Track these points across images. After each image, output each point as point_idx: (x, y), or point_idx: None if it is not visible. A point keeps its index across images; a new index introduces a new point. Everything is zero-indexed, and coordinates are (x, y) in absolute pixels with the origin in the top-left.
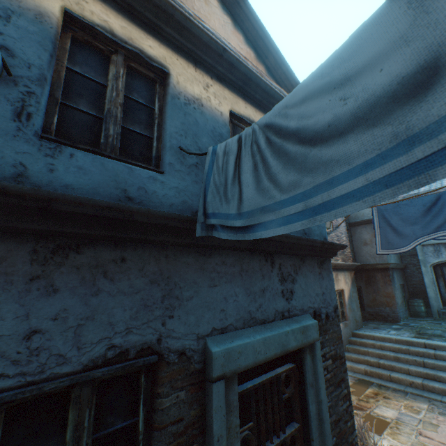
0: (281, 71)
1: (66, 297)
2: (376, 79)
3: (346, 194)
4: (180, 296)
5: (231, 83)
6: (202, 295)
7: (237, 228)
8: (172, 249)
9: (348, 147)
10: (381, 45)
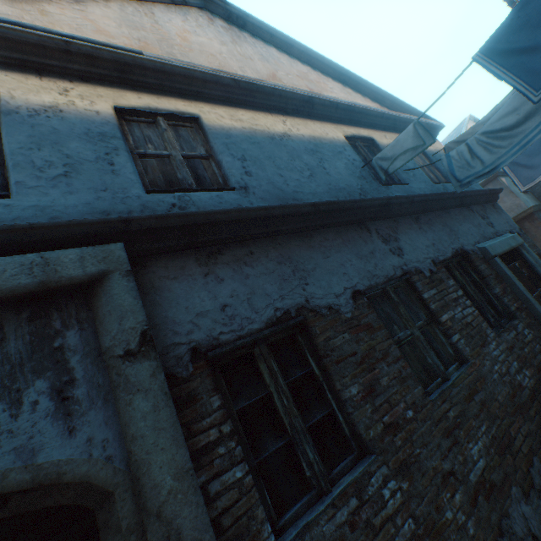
0: (395, 105)
1: (429, 234)
2: (526, 107)
3: (533, 136)
4: (454, 230)
5: (388, 129)
6: (459, 229)
7: (487, 172)
8: (437, 213)
9: (526, 125)
10: (523, 99)
